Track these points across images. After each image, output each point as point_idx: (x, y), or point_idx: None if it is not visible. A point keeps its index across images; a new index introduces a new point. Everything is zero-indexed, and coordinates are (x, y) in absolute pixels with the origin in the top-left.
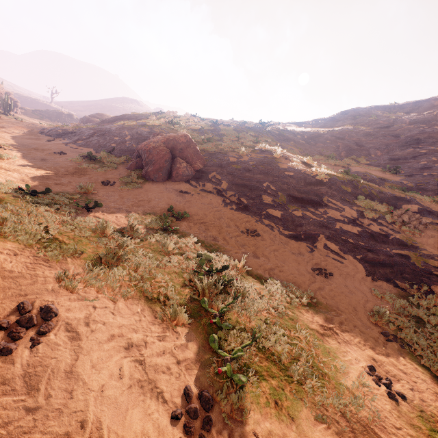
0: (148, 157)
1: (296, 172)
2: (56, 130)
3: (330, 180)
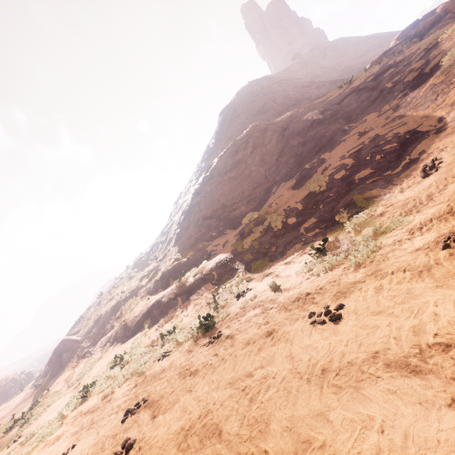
0: (50, 367)
1: (105, 313)
2: (36, 379)
3: (115, 304)
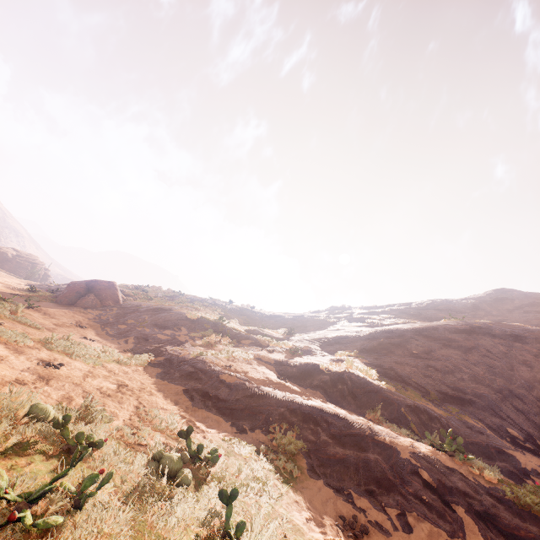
0: (66, 288)
1: (179, 313)
2: (42, 284)
3: (200, 319)
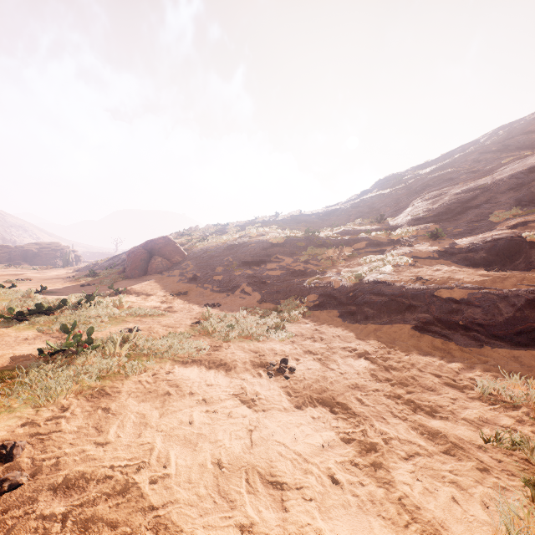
0: (128, 260)
1: (258, 242)
2: (89, 266)
3: (287, 241)
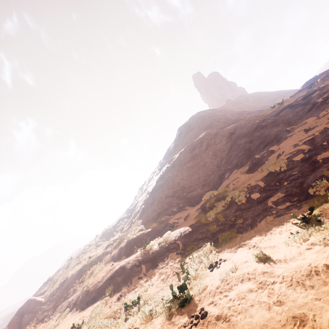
0: None
1: (71, 276)
2: None
3: (81, 268)
